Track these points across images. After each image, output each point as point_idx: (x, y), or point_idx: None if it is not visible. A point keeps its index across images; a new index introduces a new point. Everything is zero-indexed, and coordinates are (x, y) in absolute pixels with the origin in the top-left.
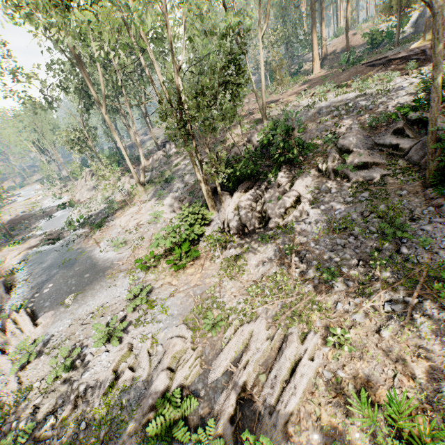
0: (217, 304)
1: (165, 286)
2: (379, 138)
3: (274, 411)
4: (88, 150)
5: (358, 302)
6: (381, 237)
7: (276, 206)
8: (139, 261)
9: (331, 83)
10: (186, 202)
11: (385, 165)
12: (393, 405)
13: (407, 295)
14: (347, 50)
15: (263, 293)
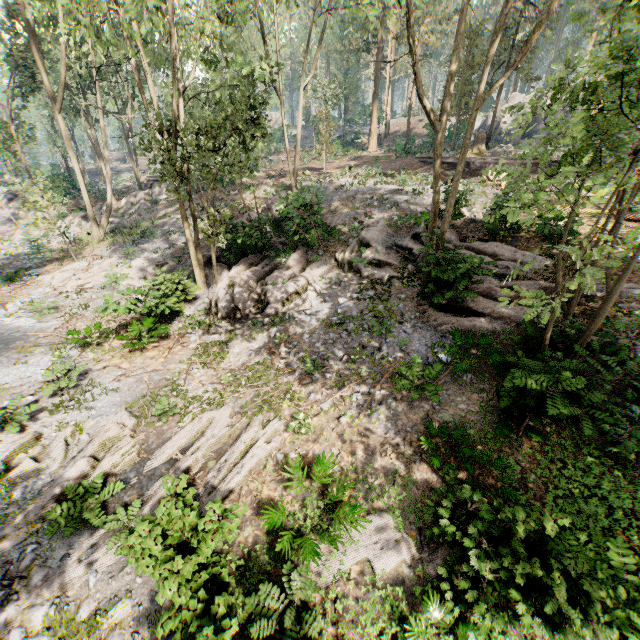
0: (179, 391)
1: (110, 369)
2: (400, 239)
3: (215, 490)
4: (13, 158)
5: (330, 392)
6: (371, 335)
7: (279, 290)
8: (74, 333)
9: (379, 167)
10: (167, 269)
11: (397, 268)
12: (321, 465)
13: (373, 387)
14: (407, 136)
15: (238, 381)
